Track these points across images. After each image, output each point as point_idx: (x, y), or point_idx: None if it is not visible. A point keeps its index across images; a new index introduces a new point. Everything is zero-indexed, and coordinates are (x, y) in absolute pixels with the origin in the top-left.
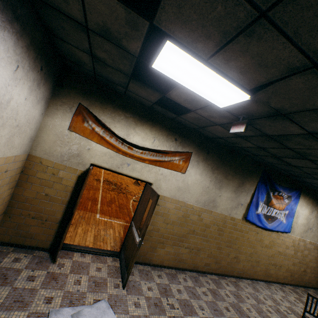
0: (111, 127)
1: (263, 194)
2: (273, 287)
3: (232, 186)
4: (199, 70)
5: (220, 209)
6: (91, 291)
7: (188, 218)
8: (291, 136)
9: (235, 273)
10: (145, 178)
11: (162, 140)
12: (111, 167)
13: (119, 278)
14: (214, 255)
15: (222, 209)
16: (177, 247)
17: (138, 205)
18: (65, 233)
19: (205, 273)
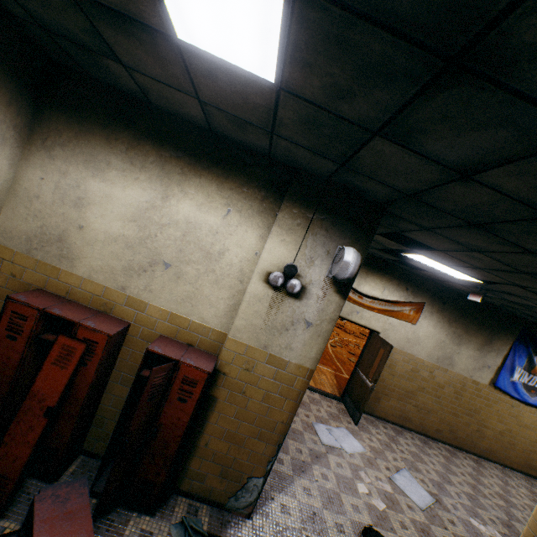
0: None
1: (521, 357)
2: (536, 483)
3: (475, 343)
4: (441, 265)
5: (458, 368)
6: (331, 419)
7: (417, 374)
8: (532, 306)
9: (477, 451)
10: (373, 327)
11: (392, 289)
12: (341, 314)
13: (348, 418)
14: (448, 422)
15: (461, 369)
16: (403, 402)
17: (364, 353)
18: None
19: (436, 440)
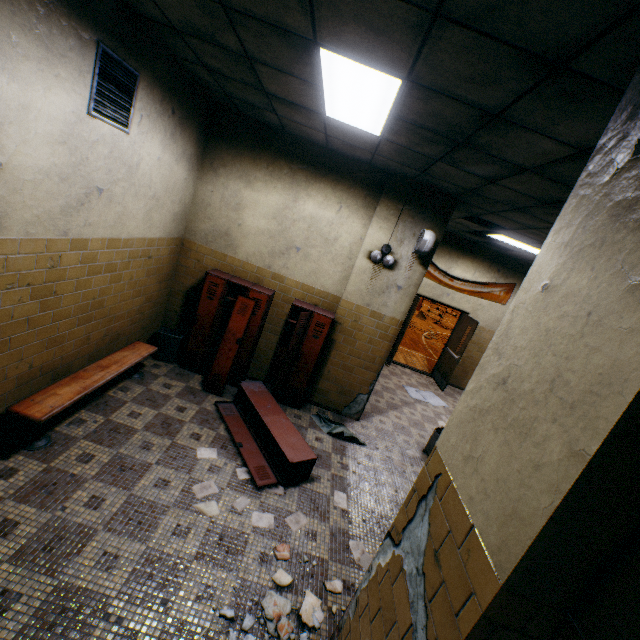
0: (435, 262)
1: None
2: None
3: None
4: (520, 243)
5: None
6: (420, 386)
7: None
8: None
9: None
10: (463, 308)
11: (482, 272)
12: (432, 297)
13: (436, 387)
14: None
15: None
16: None
17: (453, 333)
18: (397, 346)
19: None
